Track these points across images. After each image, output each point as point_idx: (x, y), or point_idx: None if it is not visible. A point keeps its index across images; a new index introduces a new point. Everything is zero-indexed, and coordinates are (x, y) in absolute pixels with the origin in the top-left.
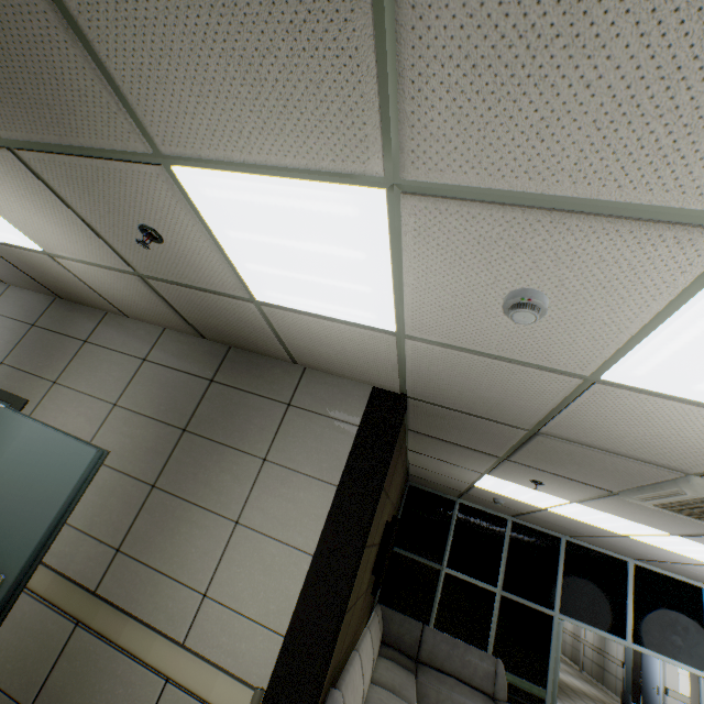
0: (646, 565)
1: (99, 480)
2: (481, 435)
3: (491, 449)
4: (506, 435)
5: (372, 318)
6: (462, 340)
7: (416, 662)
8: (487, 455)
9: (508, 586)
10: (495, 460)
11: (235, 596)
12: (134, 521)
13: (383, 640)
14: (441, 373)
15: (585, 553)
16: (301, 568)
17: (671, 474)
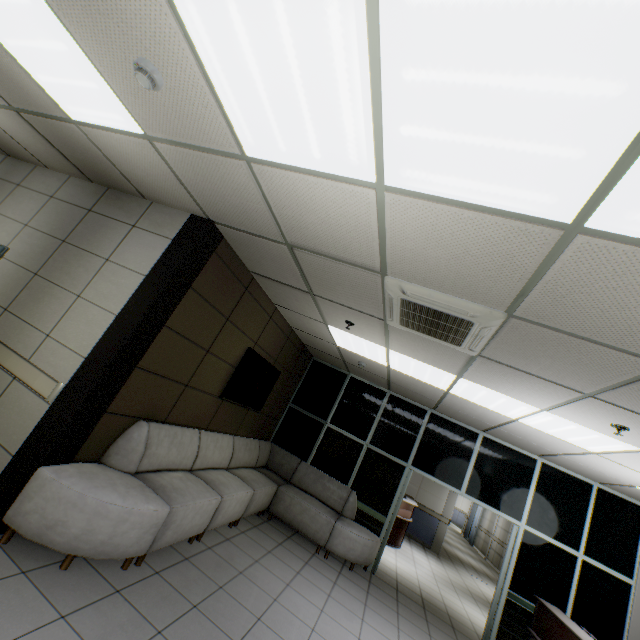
0: (493, 438)
1: (5, 270)
2: (277, 262)
3: (297, 282)
4: (284, 256)
5: (124, 121)
6: (171, 132)
7: (288, 483)
8: (304, 293)
9: (375, 442)
10: (311, 298)
11: (66, 337)
12: (20, 294)
13: (267, 466)
14: (198, 181)
15: (445, 424)
16: (109, 323)
17: (376, 277)
